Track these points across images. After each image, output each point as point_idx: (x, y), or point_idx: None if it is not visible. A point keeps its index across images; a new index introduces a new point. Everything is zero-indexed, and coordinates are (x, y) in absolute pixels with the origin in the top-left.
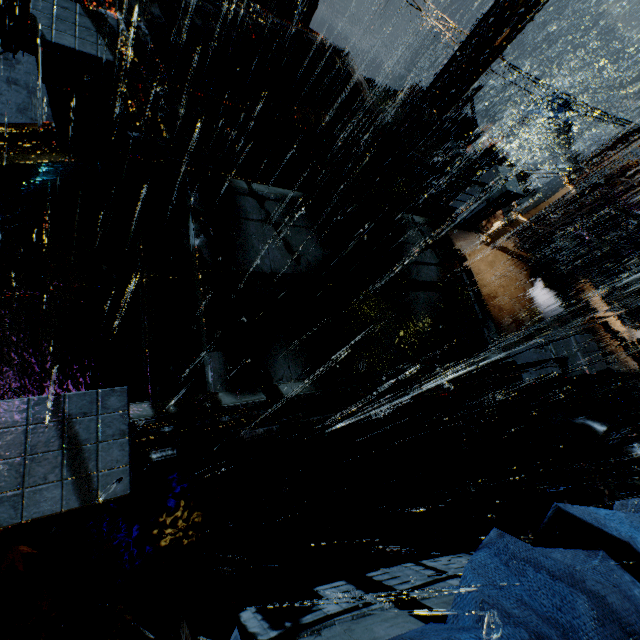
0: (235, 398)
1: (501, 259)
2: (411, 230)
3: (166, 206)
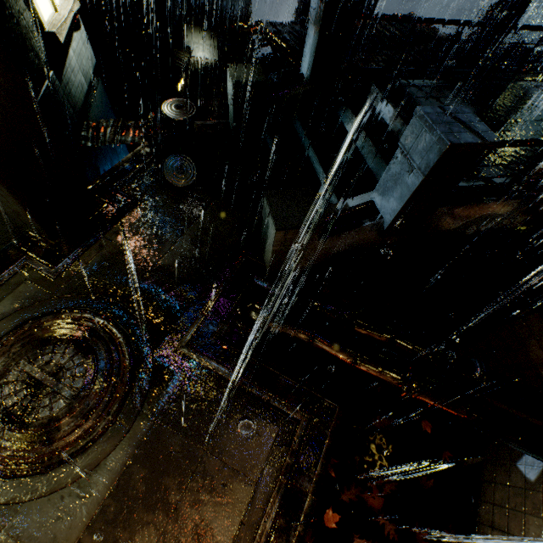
0: (465, 183)
1: None
2: (533, 90)
3: (362, 105)
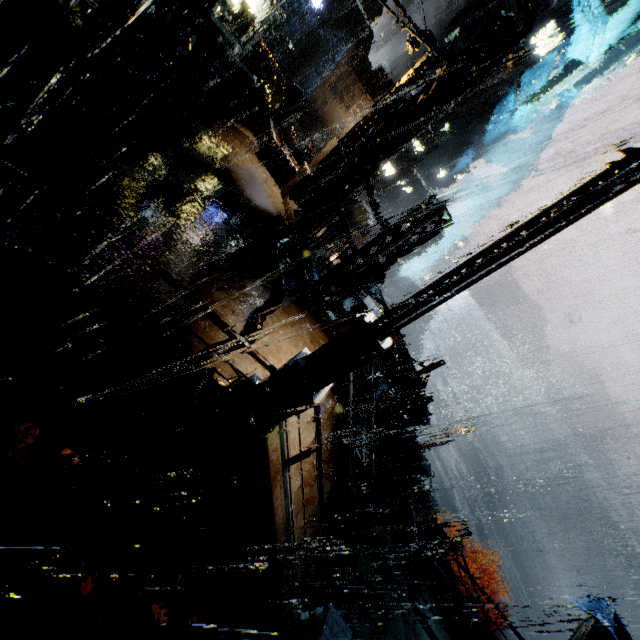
0: None
1: (277, 200)
2: (250, 73)
3: None
